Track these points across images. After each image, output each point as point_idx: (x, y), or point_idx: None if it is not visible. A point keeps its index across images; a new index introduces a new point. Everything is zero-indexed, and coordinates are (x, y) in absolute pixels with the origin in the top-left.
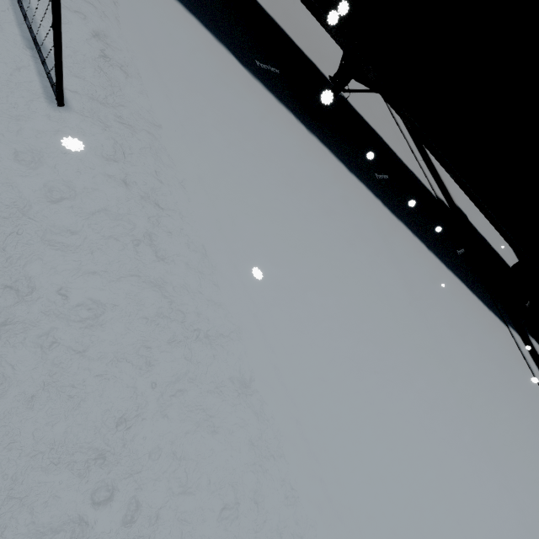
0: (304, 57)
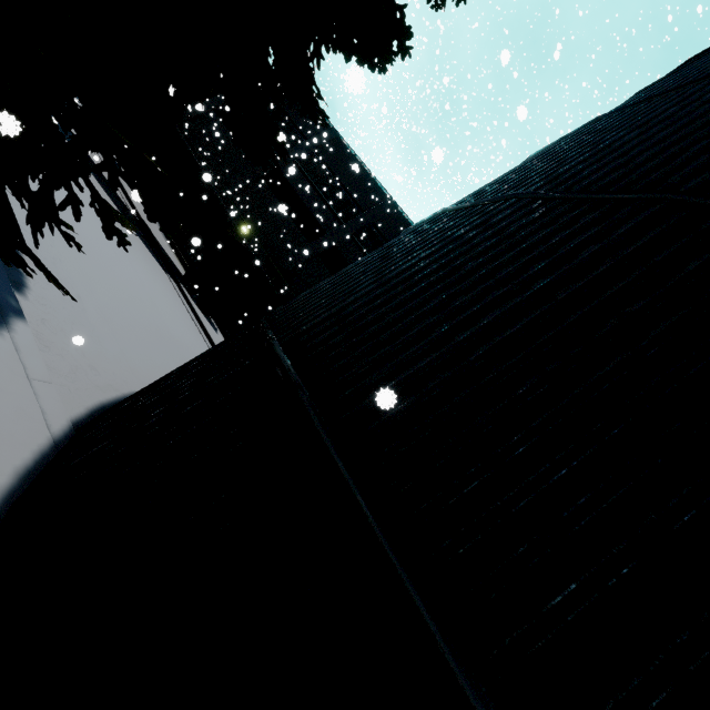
0: None
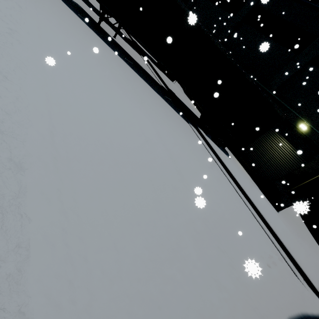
0: (104, 30)
